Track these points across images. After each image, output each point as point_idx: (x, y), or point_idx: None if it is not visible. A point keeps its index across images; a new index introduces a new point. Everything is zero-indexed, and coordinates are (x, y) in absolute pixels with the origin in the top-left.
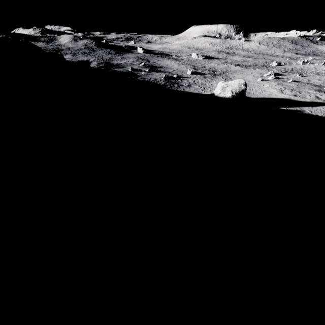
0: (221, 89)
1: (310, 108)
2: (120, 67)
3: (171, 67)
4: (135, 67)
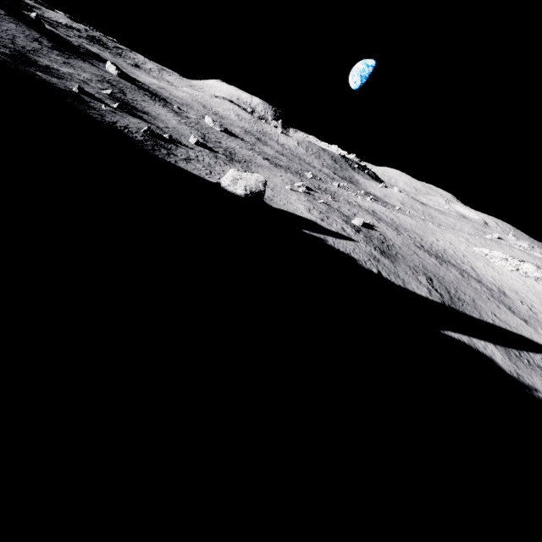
0: (231, 180)
1: (334, 239)
2: (52, 75)
3: (165, 121)
4: (90, 91)
